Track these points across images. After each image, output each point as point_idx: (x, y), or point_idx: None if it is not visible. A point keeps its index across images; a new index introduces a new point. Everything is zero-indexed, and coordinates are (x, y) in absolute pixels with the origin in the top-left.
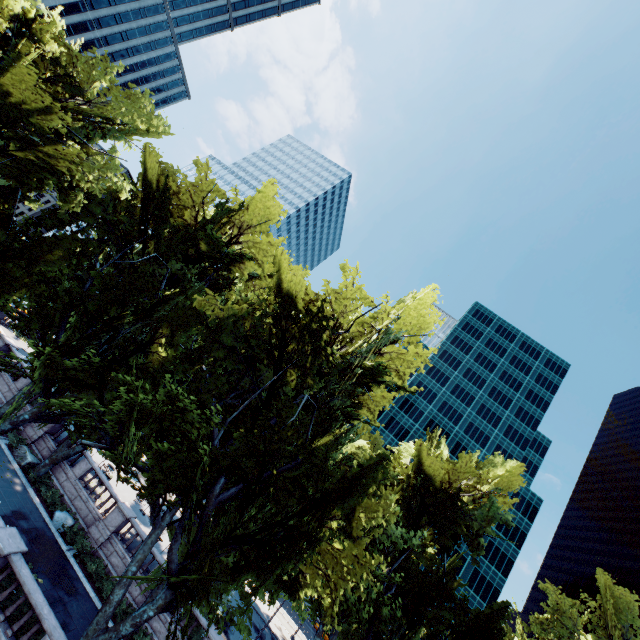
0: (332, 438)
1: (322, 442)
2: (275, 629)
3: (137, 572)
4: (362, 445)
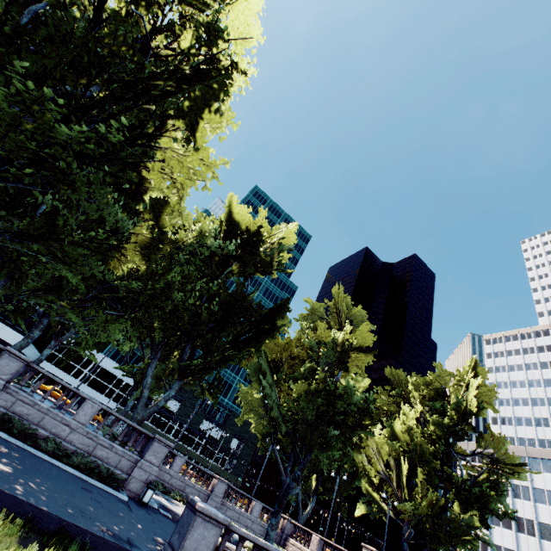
0: None
1: None
2: None
3: None
4: None
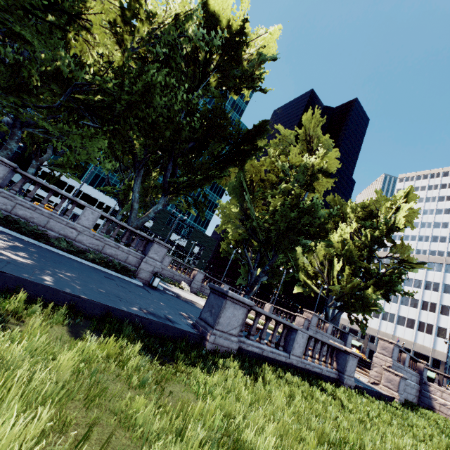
0: None
1: None
2: None
3: None
4: None
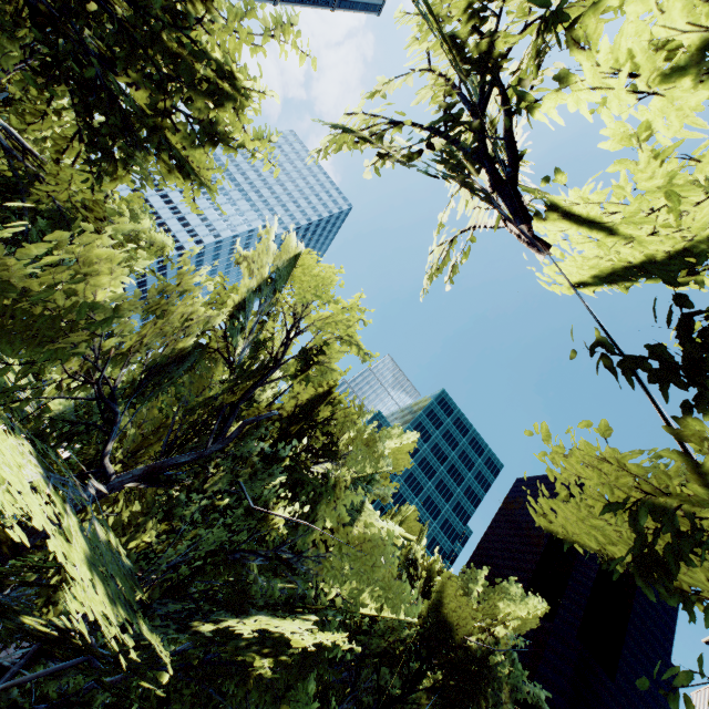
0: None
1: None
2: None
3: None
4: None
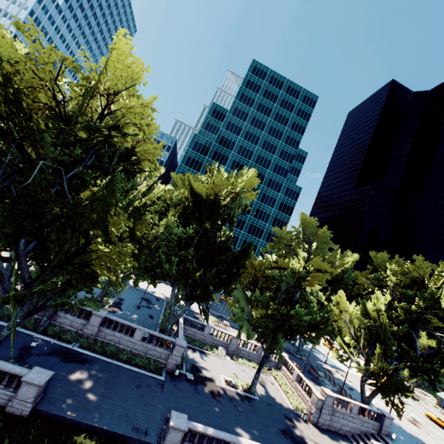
0: (98, 188)
1: (91, 193)
2: (159, 295)
3: (2, 306)
4: (167, 189)
